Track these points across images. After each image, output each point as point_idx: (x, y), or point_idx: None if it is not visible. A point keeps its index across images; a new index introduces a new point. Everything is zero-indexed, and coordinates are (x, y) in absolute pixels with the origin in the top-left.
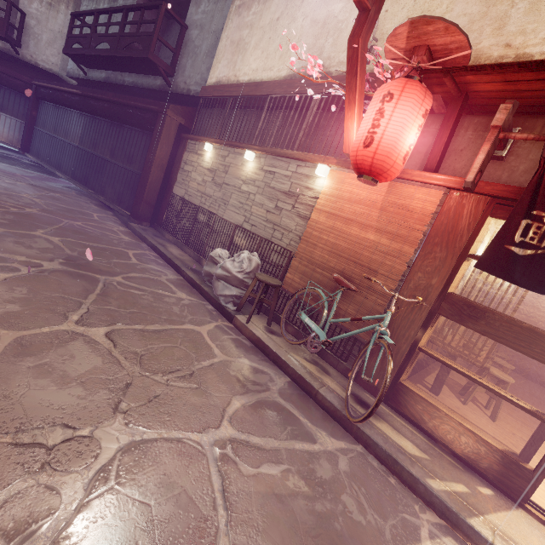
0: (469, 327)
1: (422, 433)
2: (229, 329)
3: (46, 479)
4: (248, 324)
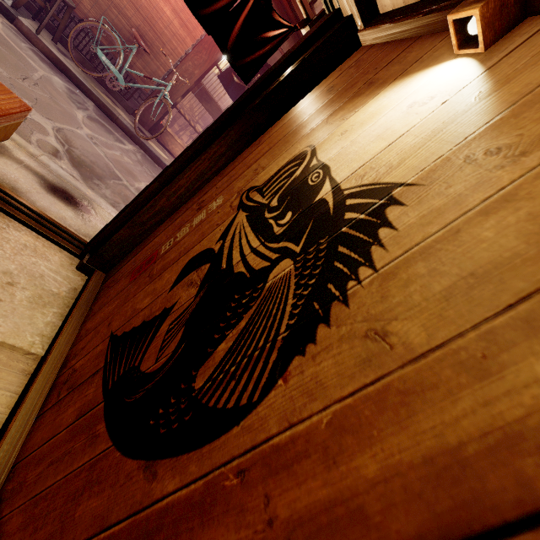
0: (203, 105)
1: (166, 151)
2: (17, 33)
3: (40, 137)
4: (39, 37)
